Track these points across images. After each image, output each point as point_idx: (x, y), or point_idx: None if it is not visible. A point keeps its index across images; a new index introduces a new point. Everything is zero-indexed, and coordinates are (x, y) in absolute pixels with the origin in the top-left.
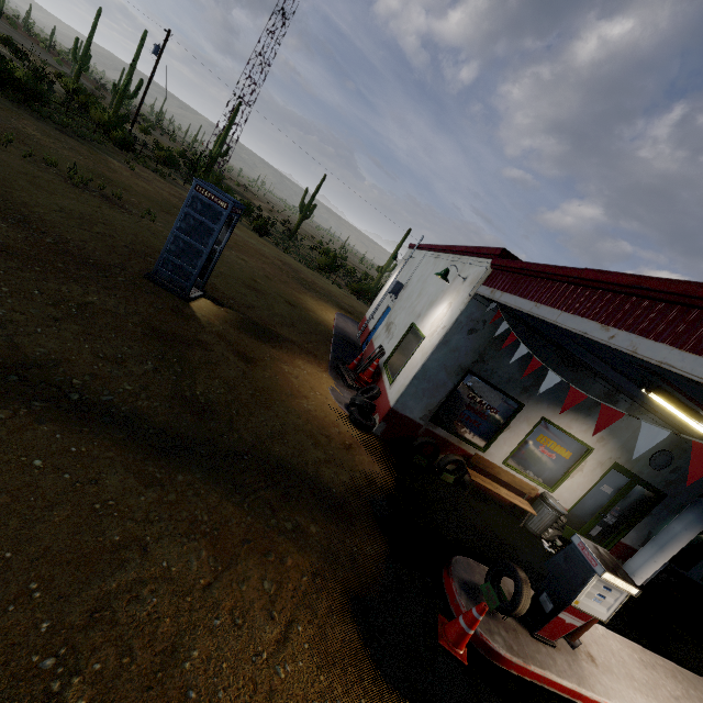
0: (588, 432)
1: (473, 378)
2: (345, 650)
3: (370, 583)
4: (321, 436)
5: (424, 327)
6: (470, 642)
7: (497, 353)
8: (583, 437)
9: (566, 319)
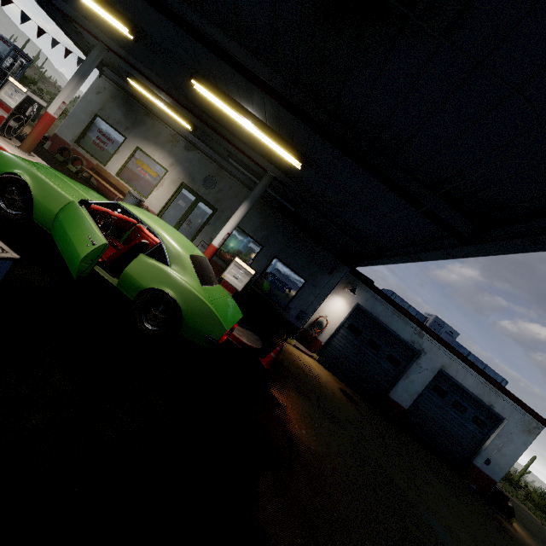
0: (164, 159)
1: (101, 121)
2: None
3: None
4: None
5: None
6: None
7: (111, 106)
8: (162, 162)
9: None
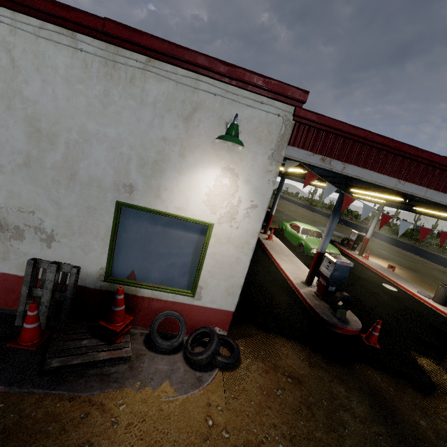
0: None
1: None
2: (446, 402)
3: (394, 381)
4: (318, 416)
5: (188, 210)
6: (360, 332)
7: None
8: None
9: (433, 194)
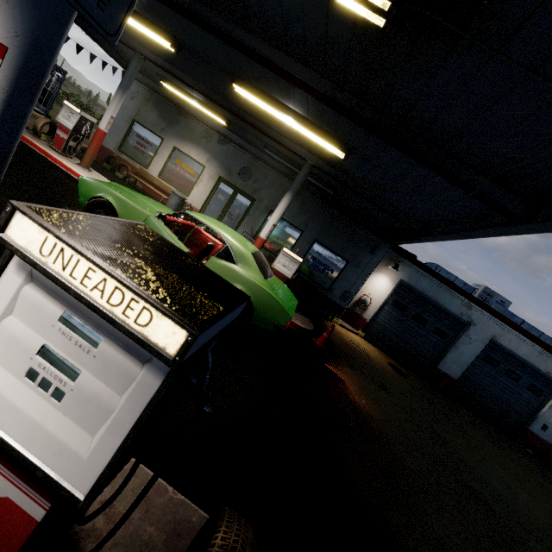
0: (200, 155)
1: (138, 125)
2: None
3: None
4: None
5: None
6: None
7: (146, 109)
8: (199, 159)
9: None
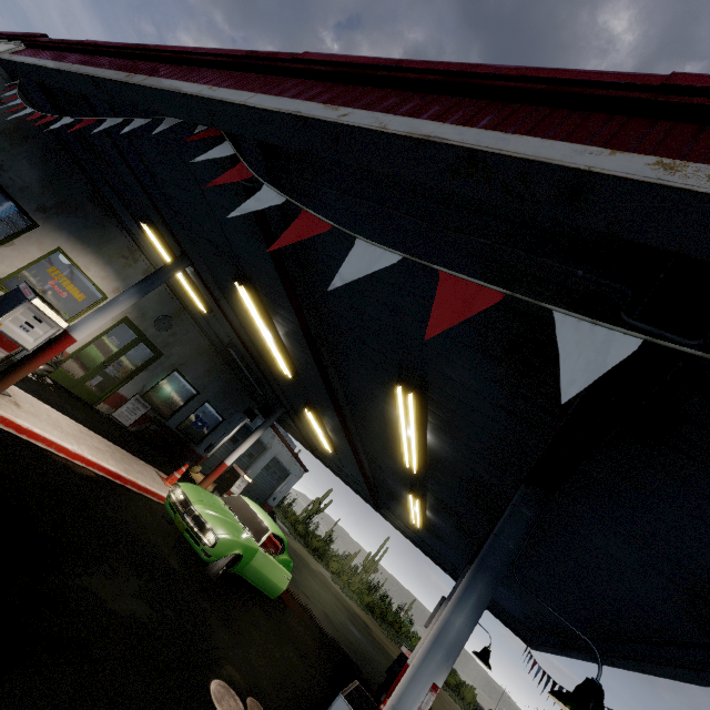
0: (106, 280)
1: None
2: None
3: None
4: None
5: None
6: None
7: (13, 149)
8: (101, 284)
9: (53, 64)
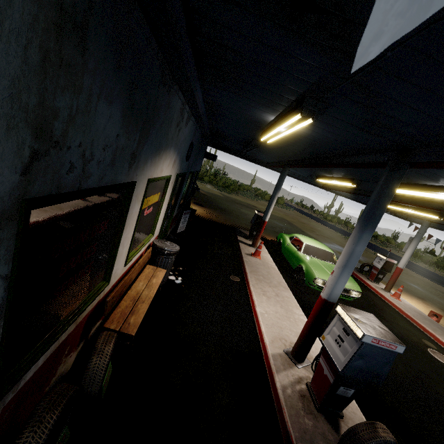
0: (170, 164)
1: (45, 208)
2: None
3: None
4: None
5: None
6: None
7: (78, 96)
8: (168, 172)
9: None
